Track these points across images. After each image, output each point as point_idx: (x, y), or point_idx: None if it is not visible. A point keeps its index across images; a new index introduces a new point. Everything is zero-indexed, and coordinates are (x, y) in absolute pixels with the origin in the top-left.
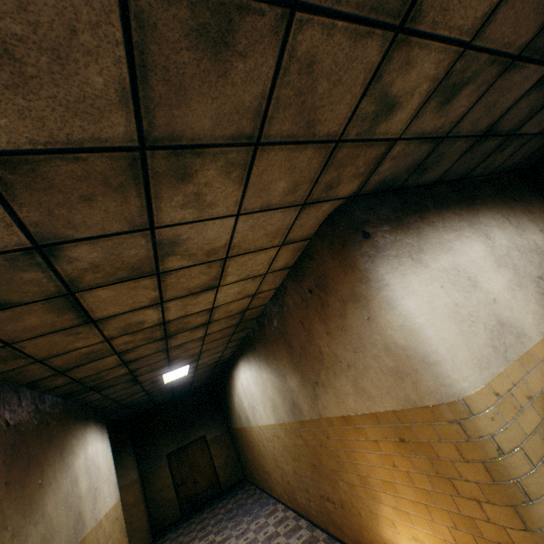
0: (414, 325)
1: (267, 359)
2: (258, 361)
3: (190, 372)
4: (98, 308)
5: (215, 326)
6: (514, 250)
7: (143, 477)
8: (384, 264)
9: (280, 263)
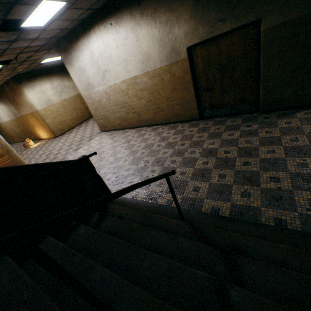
0: (31, 100)
1: (3, 102)
2: None
3: None
4: None
5: None
6: (58, 86)
7: None
8: (25, 89)
9: (1, 82)
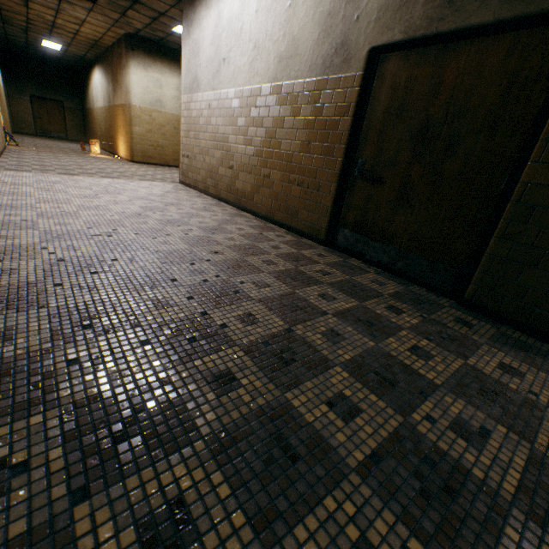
0: (131, 83)
1: (106, 73)
2: (103, 72)
3: (62, 51)
4: (33, 7)
5: (80, 38)
6: None
7: (9, 97)
8: (133, 63)
9: (111, 35)
